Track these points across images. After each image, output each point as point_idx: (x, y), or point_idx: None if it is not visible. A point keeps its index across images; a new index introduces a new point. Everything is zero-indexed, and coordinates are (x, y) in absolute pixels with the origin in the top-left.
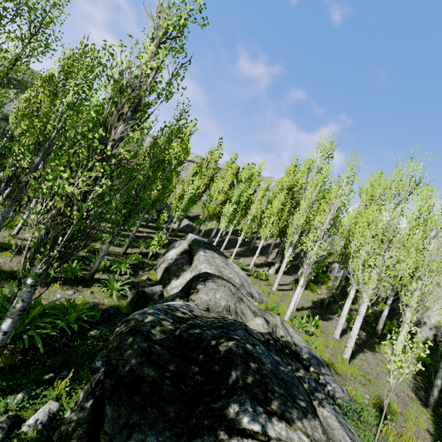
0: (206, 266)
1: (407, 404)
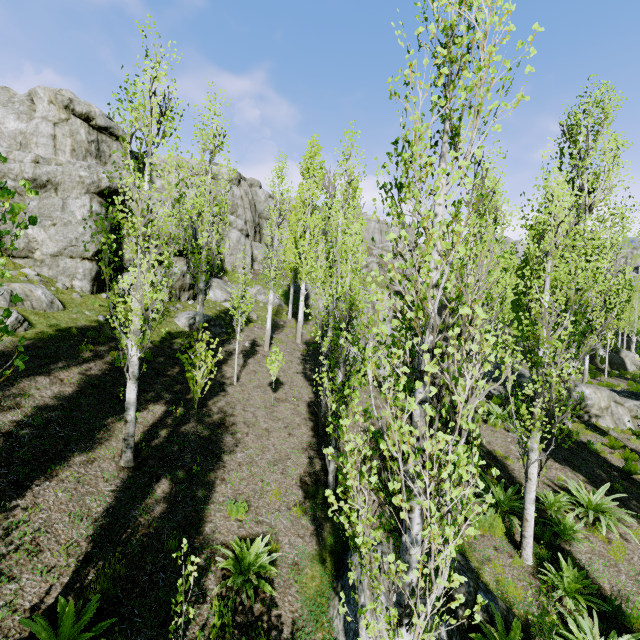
0: (633, 353)
1: None
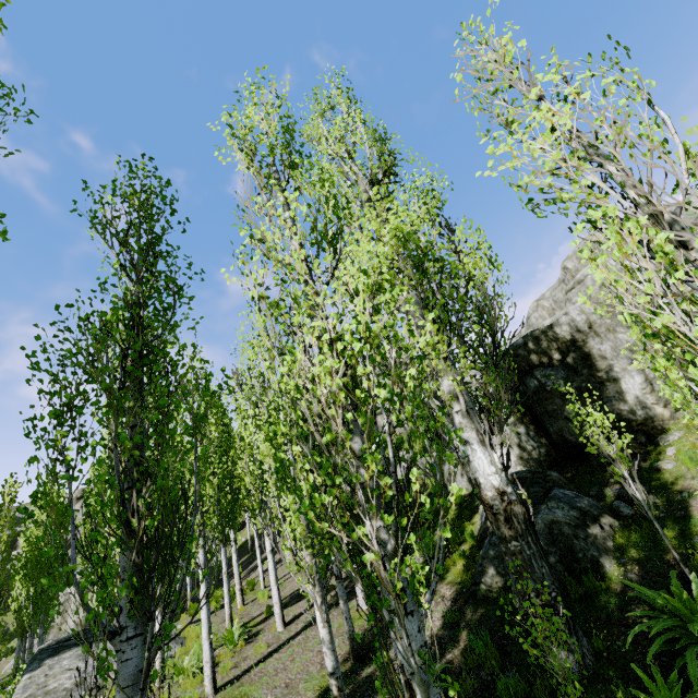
0: None
1: (291, 691)
